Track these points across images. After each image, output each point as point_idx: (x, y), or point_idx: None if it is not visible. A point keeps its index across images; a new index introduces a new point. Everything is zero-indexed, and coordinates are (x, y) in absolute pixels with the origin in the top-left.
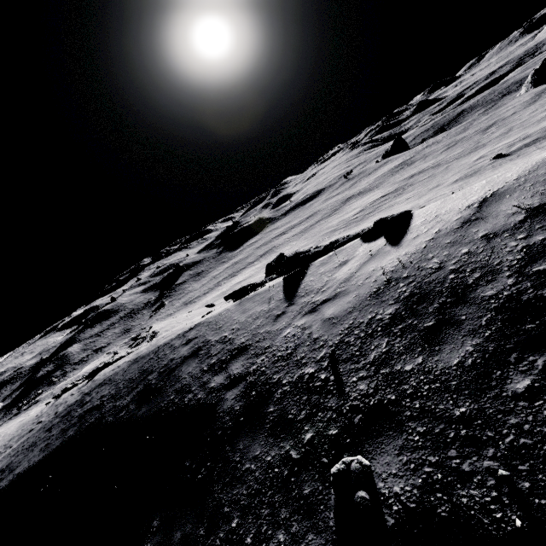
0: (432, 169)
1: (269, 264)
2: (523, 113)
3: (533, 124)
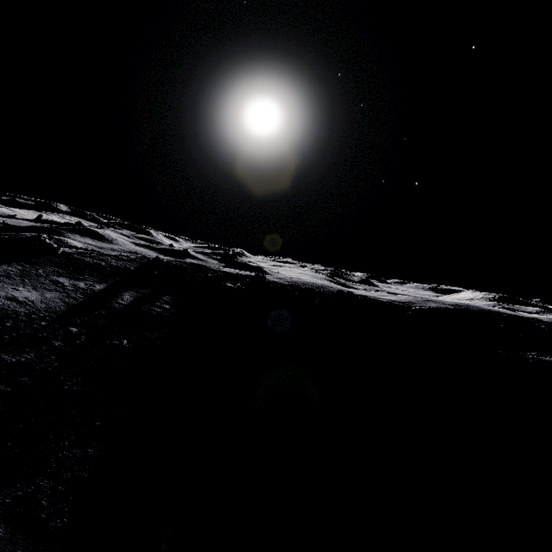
0: None
1: None
2: None
3: None
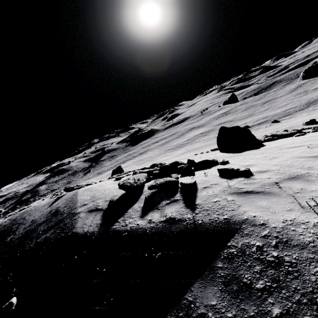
0: (228, 122)
1: (114, 169)
2: (283, 98)
3: (276, 109)
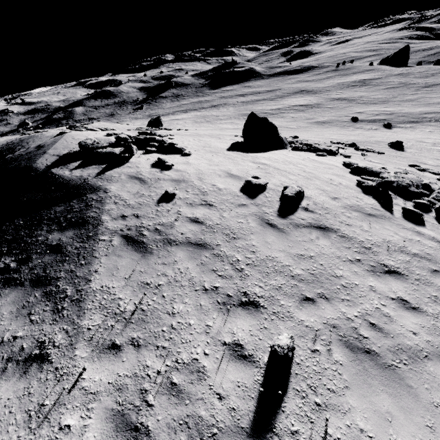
0: (347, 101)
1: (151, 119)
2: None
3: (420, 105)
